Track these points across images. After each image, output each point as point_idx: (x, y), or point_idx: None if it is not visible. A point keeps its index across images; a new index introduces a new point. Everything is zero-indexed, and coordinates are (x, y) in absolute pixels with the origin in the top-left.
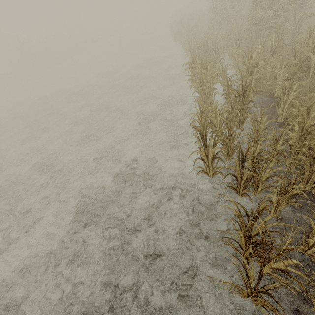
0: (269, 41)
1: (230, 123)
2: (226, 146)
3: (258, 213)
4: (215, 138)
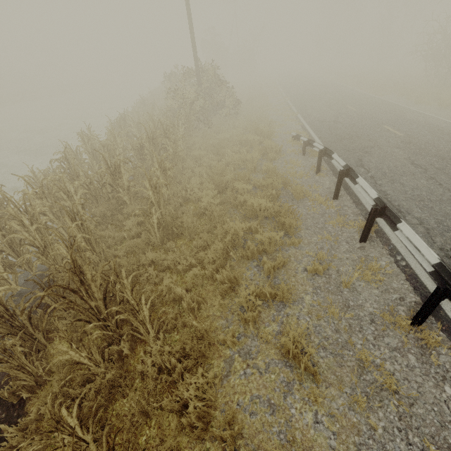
0: None
1: None
2: None
3: None
4: None
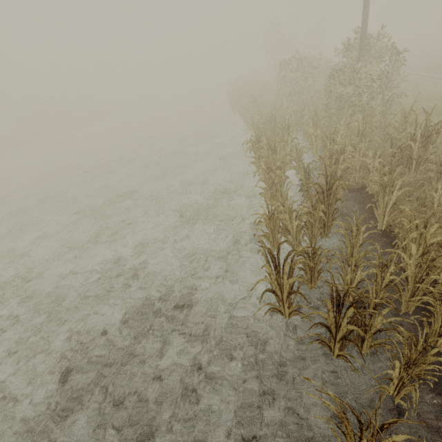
0: (354, 121)
1: (311, 229)
2: (308, 268)
3: (381, 427)
4: (293, 259)
